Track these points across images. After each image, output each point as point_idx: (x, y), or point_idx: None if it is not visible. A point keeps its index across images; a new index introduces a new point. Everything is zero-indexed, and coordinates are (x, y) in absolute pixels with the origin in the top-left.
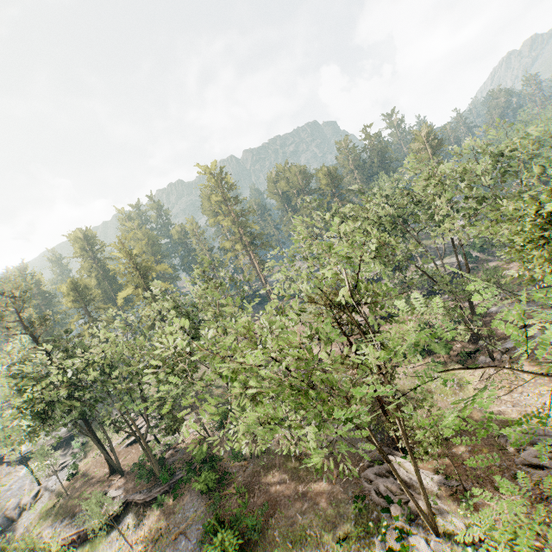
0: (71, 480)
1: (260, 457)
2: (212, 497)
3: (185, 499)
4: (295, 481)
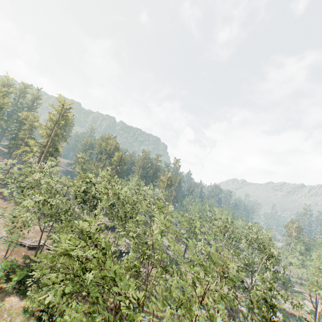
0: None
1: None
2: None
3: None
4: None
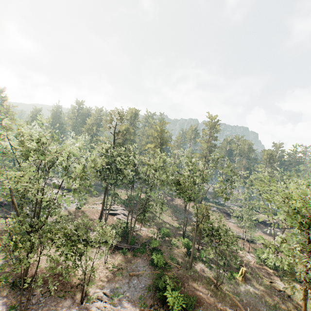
0: (76, 210)
1: (187, 269)
2: (155, 270)
3: (138, 260)
4: (214, 298)
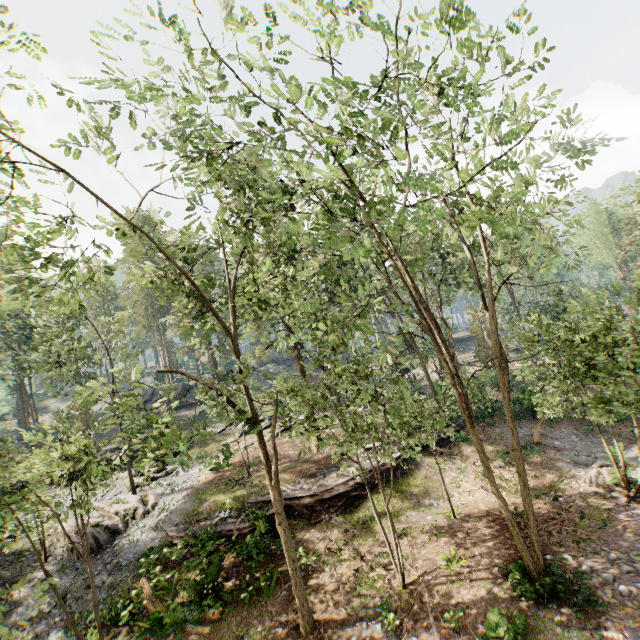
0: (219, 473)
1: None
2: (536, 420)
3: (497, 431)
4: None
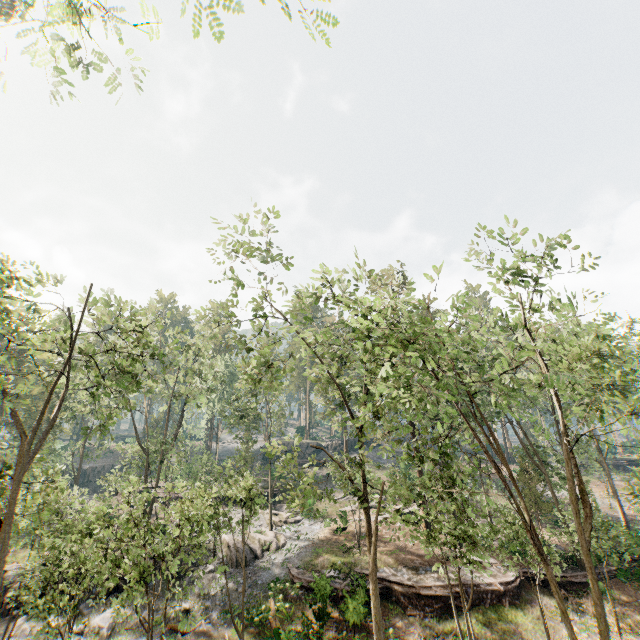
0: (335, 536)
1: None
2: None
3: None
4: None
